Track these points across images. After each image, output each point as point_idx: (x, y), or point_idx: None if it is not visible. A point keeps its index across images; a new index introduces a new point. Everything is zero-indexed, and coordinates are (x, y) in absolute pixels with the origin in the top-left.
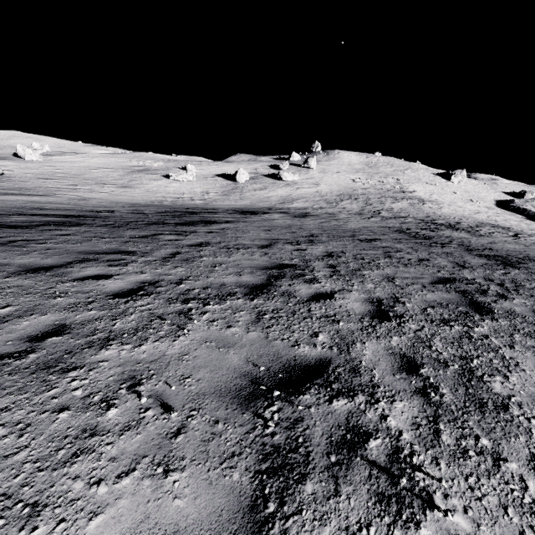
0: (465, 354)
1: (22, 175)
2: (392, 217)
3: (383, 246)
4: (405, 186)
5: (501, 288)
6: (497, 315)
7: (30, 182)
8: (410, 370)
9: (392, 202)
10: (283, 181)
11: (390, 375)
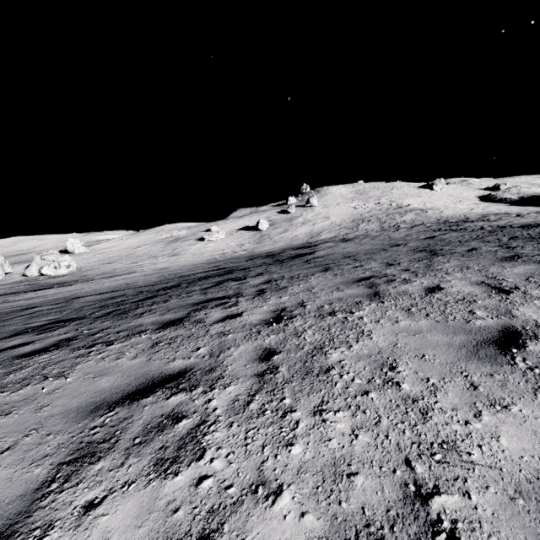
0: None
1: (89, 265)
2: (413, 226)
3: (447, 237)
4: (399, 203)
5: None
6: None
7: (103, 268)
8: None
9: (400, 216)
10: (298, 222)
11: None
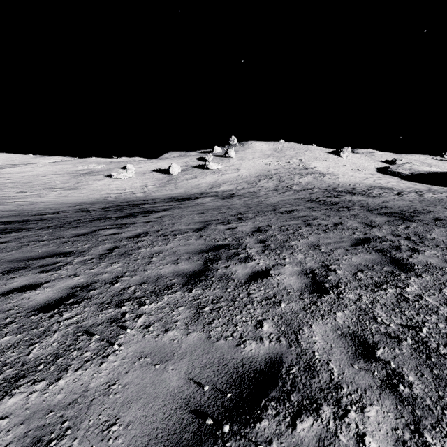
0: (410, 322)
1: None
2: (302, 190)
3: (301, 215)
4: (307, 164)
5: (409, 242)
6: (419, 270)
7: None
8: (367, 355)
9: (299, 178)
10: (210, 170)
11: (349, 367)
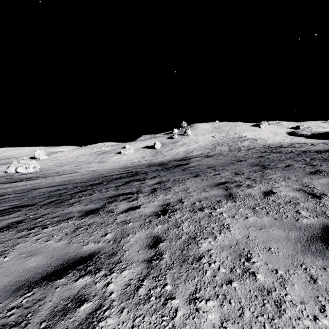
0: None
1: (48, 167)
2: (249, 149)
3: (271, 156)
4: (240, 134)
5: None
6: None
7: (56, 169)
8: None
9: (241, 143)
10: (179, 144)
11: None
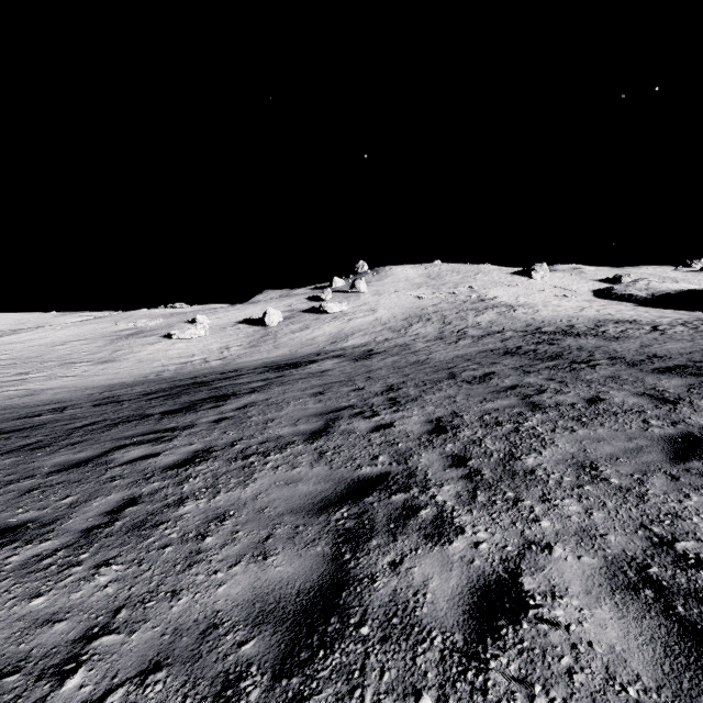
0: None
1: None
2: (485, 335)
3: (508, 385)
4: (483, 293)
5: None
6: None
7: None
8: None
9: (475, 315)
10: (329, 314)
11: None
